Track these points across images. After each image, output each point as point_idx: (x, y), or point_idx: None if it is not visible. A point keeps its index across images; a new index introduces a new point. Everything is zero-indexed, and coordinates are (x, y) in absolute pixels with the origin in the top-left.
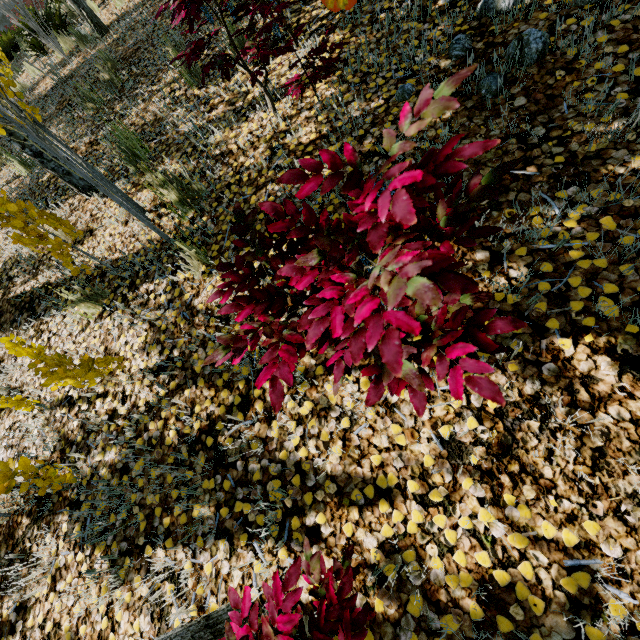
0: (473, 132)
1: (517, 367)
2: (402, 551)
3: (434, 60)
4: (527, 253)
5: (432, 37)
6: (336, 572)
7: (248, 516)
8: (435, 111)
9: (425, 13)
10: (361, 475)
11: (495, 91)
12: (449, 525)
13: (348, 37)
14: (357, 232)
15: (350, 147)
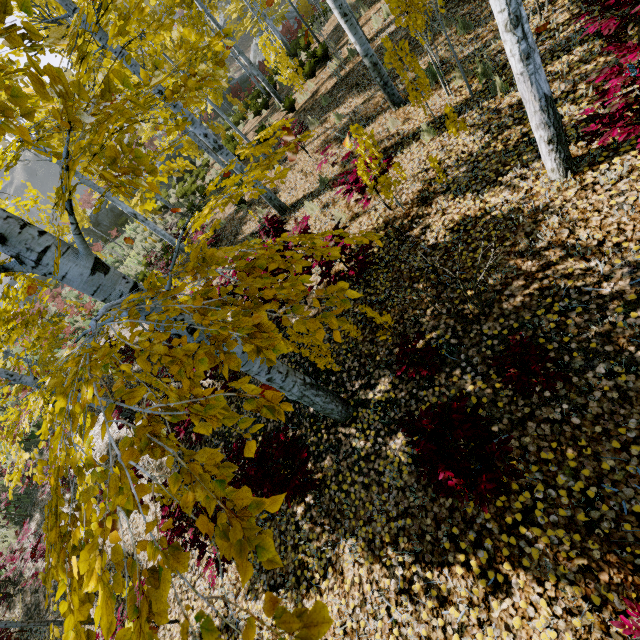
0: None
1: None
2: None
3: None
4: None
5: None
6: None
7: None
8: None
9: None
10: None
11: None
12: None
13: None
14: None
15: None
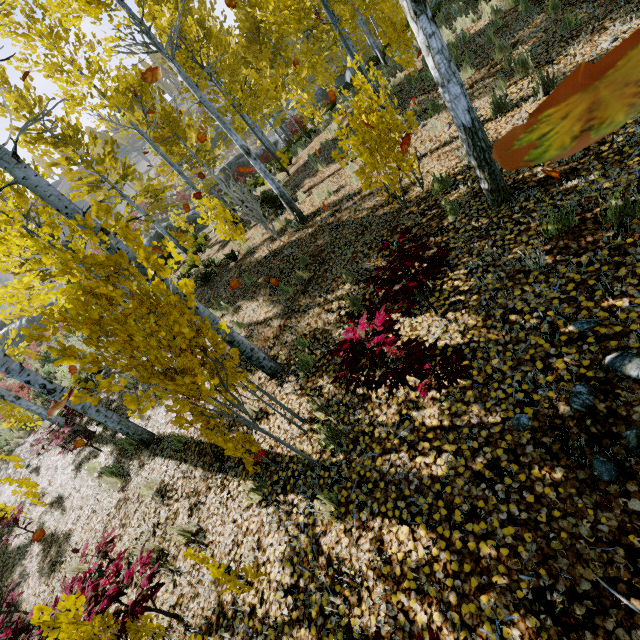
0: (580, 512)
1: None
2: None
3: (554, 397)
4: None
5: (556, 366)
6: None
7: None
8: None
9: (554, 332)
10: None
11: (608, 480)
12: None
13: (480, 325)
14: None
15: None
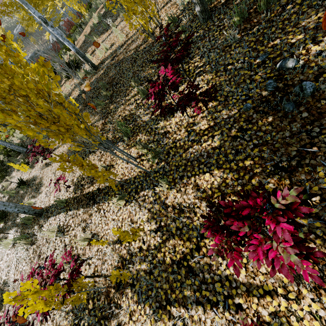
0: (283, 128)
1: (321, 242)
2: (279, 318)
3: (259, 91)
4: (318, 189)
5: (256, 79)
6: (255, 325)
7: (209, 297)
8: (291, 199)
9: (250, 66)
10: (256, 284)
11: (292, 110)
12: (299, 308)
13: (214, 77)
14: (259, 217)
15: (259, 200)
